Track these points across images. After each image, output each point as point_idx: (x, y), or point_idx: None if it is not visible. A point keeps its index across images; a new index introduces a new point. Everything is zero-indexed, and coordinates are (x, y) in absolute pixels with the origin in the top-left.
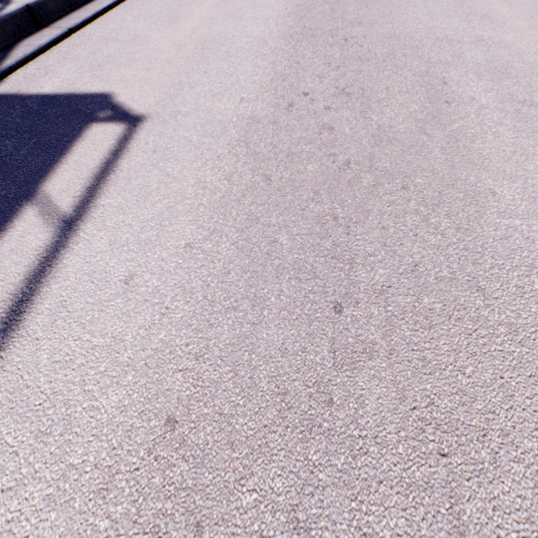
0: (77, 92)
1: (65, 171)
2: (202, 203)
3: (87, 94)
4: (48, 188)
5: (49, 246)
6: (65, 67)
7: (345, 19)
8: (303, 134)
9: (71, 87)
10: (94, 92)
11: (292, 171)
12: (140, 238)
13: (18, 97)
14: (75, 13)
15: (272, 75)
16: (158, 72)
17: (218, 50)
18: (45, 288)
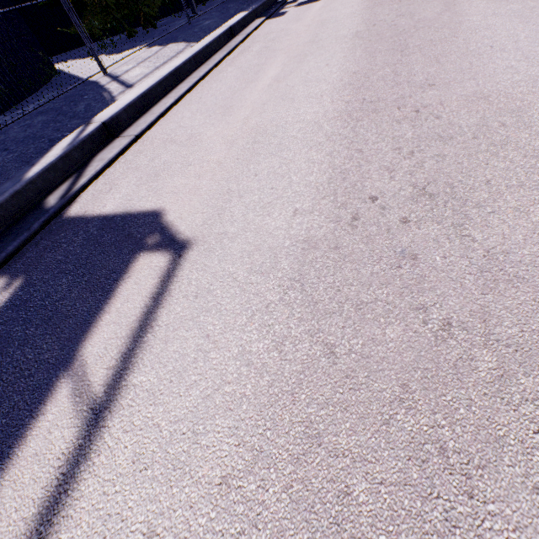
0: (132, 211)
1: (106, 324)
2: (245, 392)
3: (141, 213)
4: (86, 351)
5: (71, 453)
6: (127, 179)
7: (412, 83)
8: (374, 268)
9: (128, 205)
10: (147, 209)
11: (364, 339)
12: (168, 454)
13: (84, 219)
14: (142, 117)
15: (330, 172)
16: (208, 179)
17: (269, 143)
18: (54, 537)
